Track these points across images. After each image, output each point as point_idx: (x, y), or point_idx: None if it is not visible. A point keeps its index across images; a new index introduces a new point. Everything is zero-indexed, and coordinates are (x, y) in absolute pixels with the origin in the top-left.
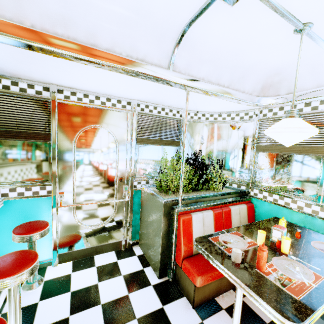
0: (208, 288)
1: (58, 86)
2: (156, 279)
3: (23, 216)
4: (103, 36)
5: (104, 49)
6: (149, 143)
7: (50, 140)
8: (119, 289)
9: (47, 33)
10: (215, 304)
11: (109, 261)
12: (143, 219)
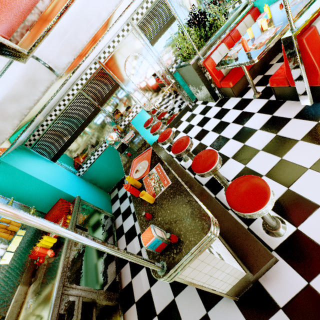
0: (239, 84)
1: (97, 56)
2: (214, 103)
3: (141, 123)
4: (102, 12)
5: (107, 18)
6: (158, 38)
7: (120, 85)
8: (199, 118)
9: (91, 38)
10: (248, 88)
11: (188, 116)
12: (190, 85)
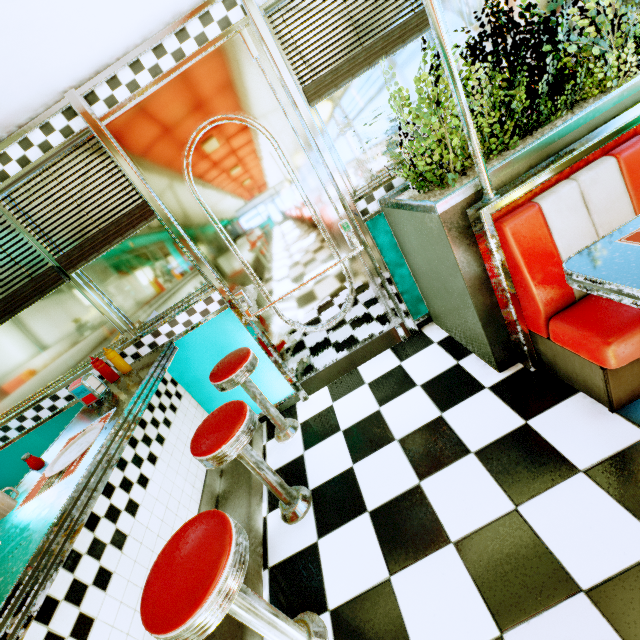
0: None
1: (79, 88)
2: (493, 375)
3: (215, 352)
4: None
5: None
6: (341, 81)
7: (154, 214)
8: (420, 410)
9: None
10: None
11: (386, 369)
12: (417, 273)
